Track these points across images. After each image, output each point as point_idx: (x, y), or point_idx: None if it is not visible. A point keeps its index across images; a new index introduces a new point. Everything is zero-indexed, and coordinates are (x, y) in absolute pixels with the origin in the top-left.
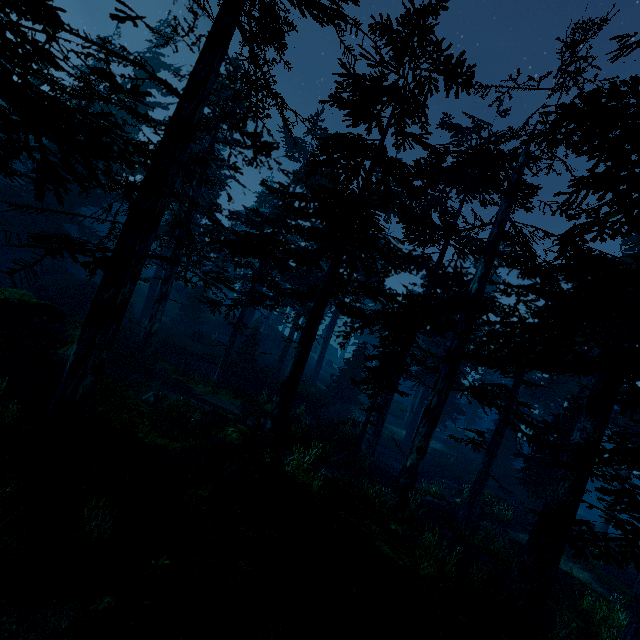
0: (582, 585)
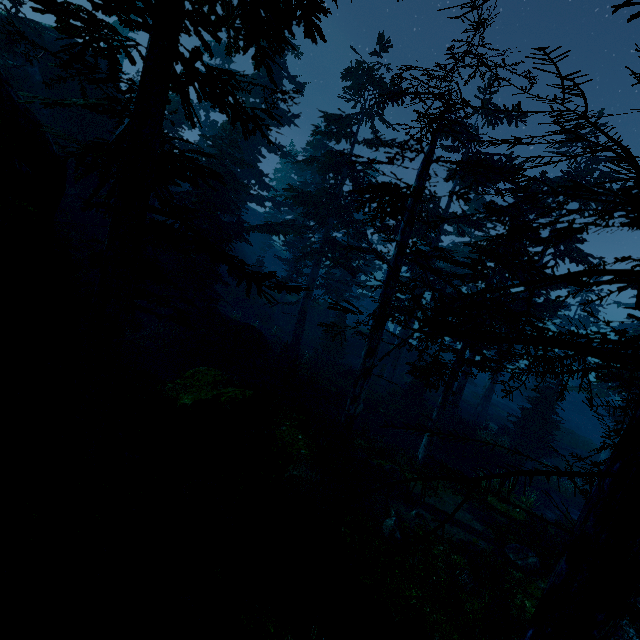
0: None
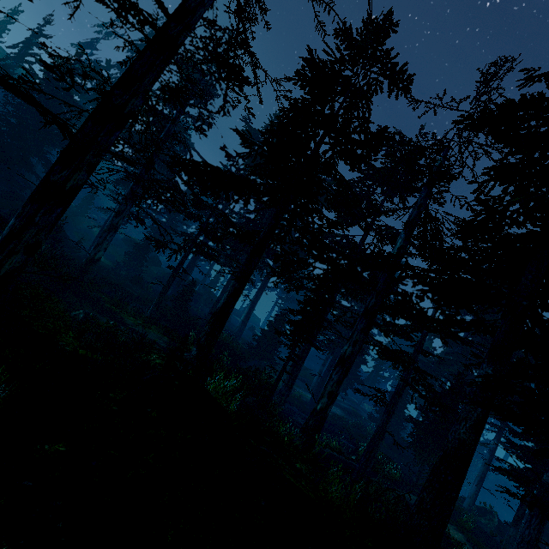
0: (458, 544)
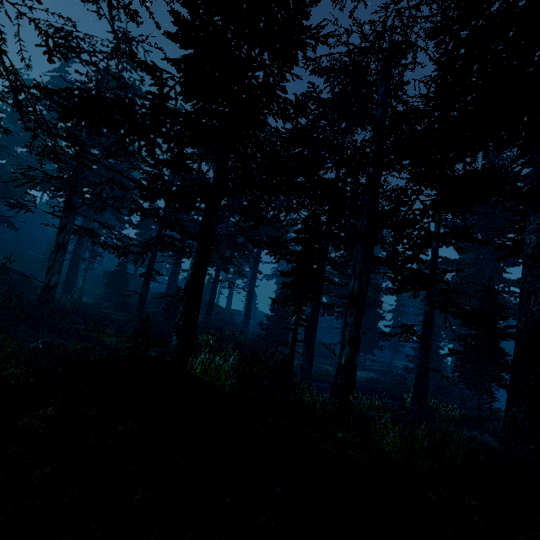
0: None
